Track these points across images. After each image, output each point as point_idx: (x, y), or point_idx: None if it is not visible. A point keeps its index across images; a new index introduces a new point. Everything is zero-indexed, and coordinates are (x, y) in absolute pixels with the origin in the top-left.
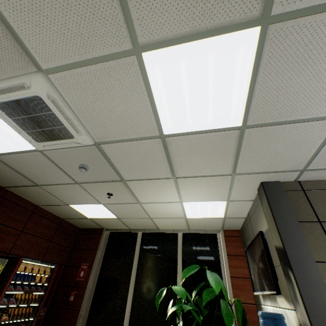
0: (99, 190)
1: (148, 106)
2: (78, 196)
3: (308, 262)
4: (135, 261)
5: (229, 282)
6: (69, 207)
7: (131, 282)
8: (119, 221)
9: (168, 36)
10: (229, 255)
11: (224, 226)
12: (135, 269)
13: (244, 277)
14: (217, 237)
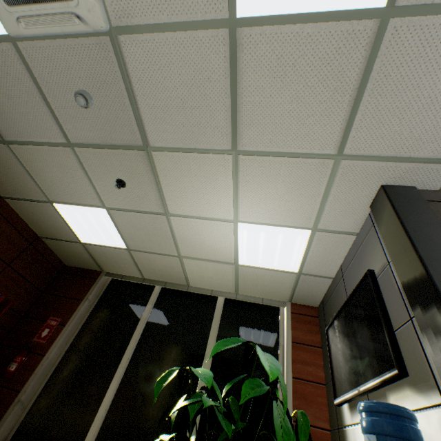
0: (104, 171)
1: None
2: (69, 181)
3: None
4: (138, 328)
5: (289, 385)
6: (52, 208)
7: (123, 360)
8: (129, 257)
9: None
10: (296, 342)
11: (294, 294)
12: (135, 340)
13: (316, 381)
14: (280, 314)
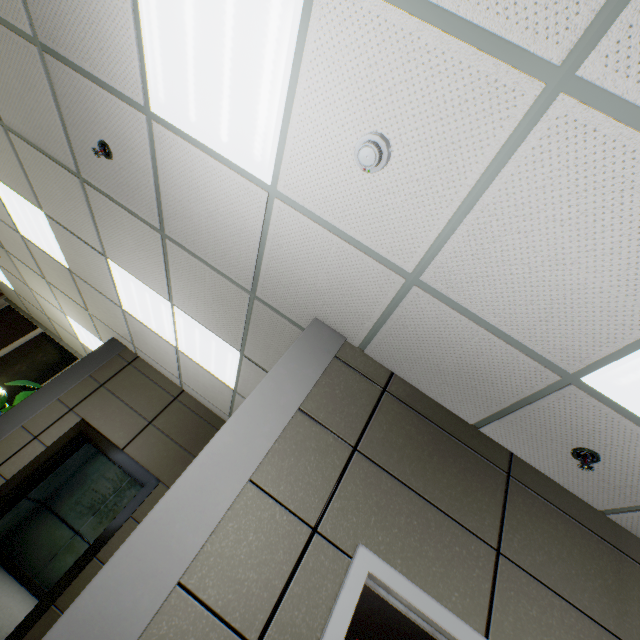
0: None
1: (4, 206)
2: None
3: (52, 395)
4: (3, 351)
5: None
6: None
7: None
8: (18, 296)
9: (0, 179)
10: None
11: None
12: None
13: None
14: None
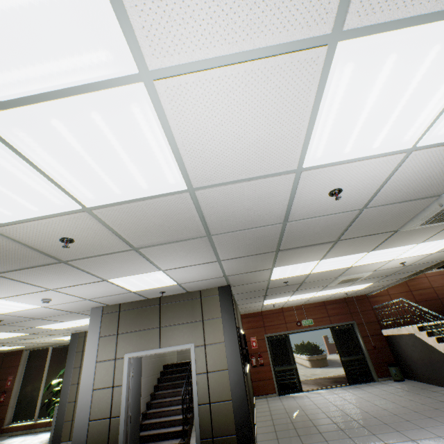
0: None
1: None
2: None
3: (71, 369)
4: (46, 367)
5: None
6: None
7: (43, 380)
8: (29, 346)
9: None
10: None
11: None
12: (46, 372)
13: None
14: None
